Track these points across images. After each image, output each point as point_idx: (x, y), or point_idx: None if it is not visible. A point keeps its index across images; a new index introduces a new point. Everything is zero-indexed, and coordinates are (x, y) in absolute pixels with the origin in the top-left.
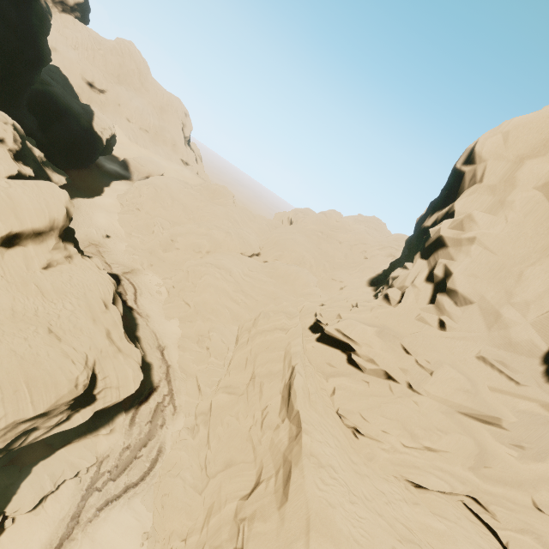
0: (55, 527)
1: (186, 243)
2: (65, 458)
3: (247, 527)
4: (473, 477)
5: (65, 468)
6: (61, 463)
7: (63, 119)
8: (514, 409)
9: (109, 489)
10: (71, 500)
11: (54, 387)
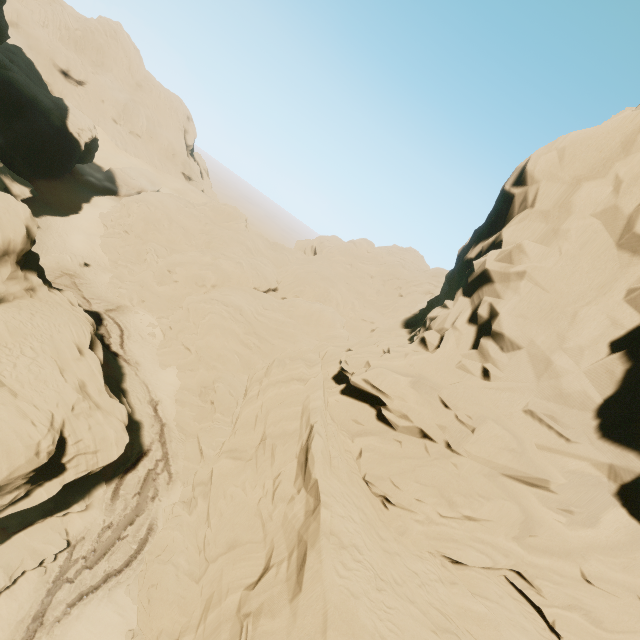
0: (10, 631)
1: (187, 274)
2: (25, 544)
3: (252, 626)
4: (517, 548)
5: (25, 557)
6: (19, 551)
7: (26, 115)
8: (563, 469)
9: (84, 579)
10: (33, 596)
11: (6, 456)
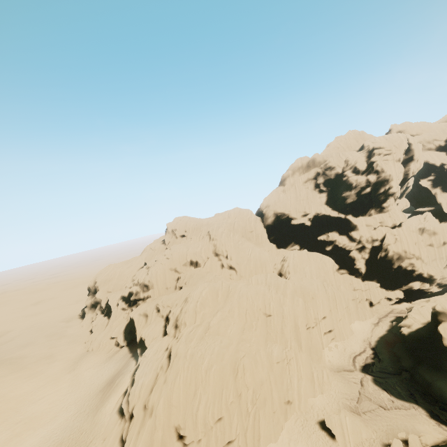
0: None
1: (302, 317)
2: None
3: (441, 241)
4: None
5: None
6: None
7: None
8: None
9: None
10: None
11: None
